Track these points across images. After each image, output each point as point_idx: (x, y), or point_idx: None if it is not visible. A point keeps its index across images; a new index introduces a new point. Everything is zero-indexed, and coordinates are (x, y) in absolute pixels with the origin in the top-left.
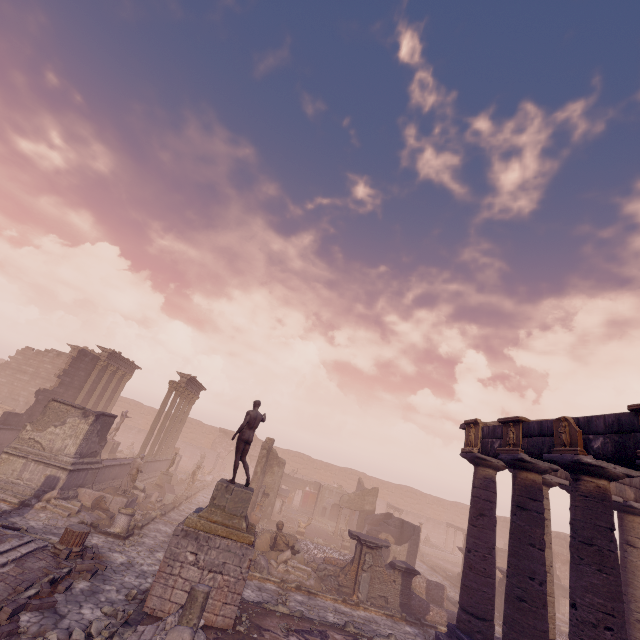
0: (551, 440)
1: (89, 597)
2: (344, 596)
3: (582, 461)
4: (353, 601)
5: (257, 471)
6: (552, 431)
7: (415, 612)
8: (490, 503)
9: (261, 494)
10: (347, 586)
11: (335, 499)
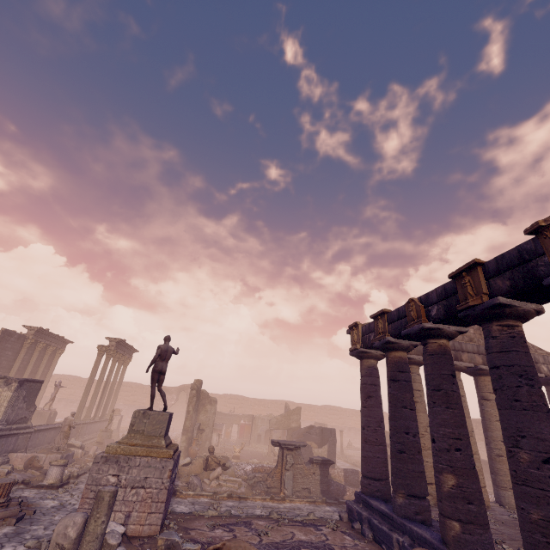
0: (406, 320)
1: (13, 538)
2: (271, 494)
3: (425, 327)
4: (280, 497)
5: (189, 410)
6: (406, 313)
7: (334, 495)
8: (375, 386)
9: (196, 430)
10: (274, 487)
11: (267, 426)
